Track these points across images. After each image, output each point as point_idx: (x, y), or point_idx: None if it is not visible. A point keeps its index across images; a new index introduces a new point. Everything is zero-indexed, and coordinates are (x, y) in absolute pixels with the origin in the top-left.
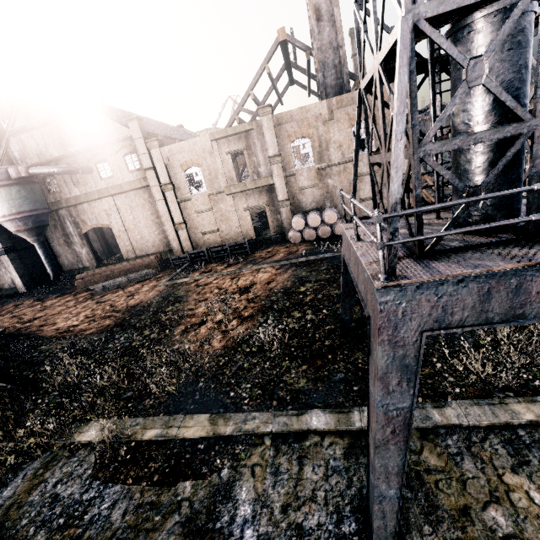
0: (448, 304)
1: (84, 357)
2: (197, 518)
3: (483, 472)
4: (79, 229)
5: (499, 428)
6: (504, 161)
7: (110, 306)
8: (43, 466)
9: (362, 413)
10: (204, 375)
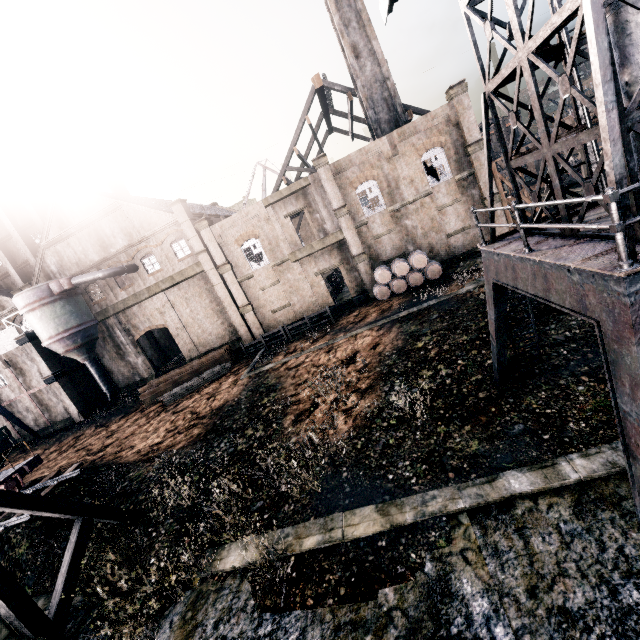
0: None
1: (186, 474)
2: (421, 627)
3: None
4: (131, 337)
5: None
6: None
7: (192, 414)
8: (189, 607)
9: (572, 463)
10: (344, 464)
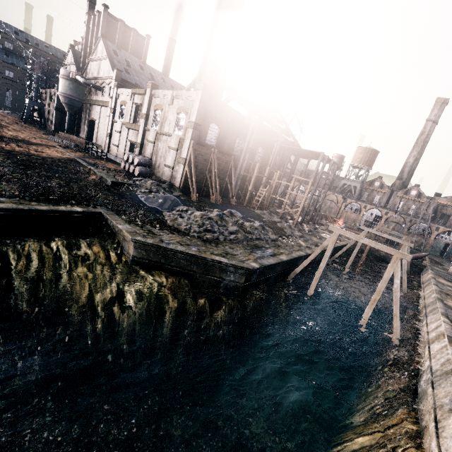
0: None
1: None
2: None
3: None
4: (89, 117)
5: None
6: None
7: (29, 138)
8: None
9: None
10: None
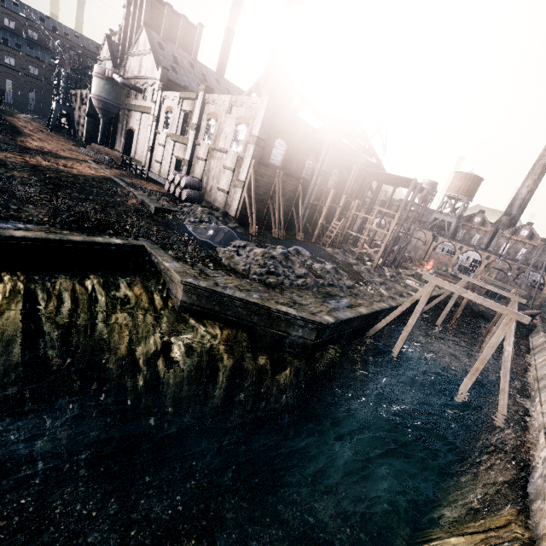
0: None
1: None
2: None
3: None
4: (126, 126)
5: None
6: None
7: (56, 150)
8: None
9: None
10: None
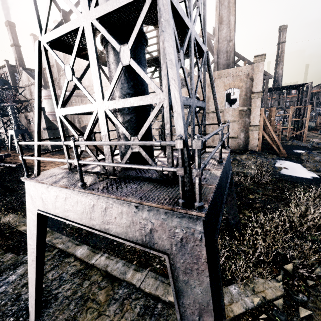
0: (45, 198)
1: None
2: None
3: (114, 316)
4: (80, 124)
5: (152, 297)
6: (89, 125)
7: None
8: None
9: (101, 257)
10: None
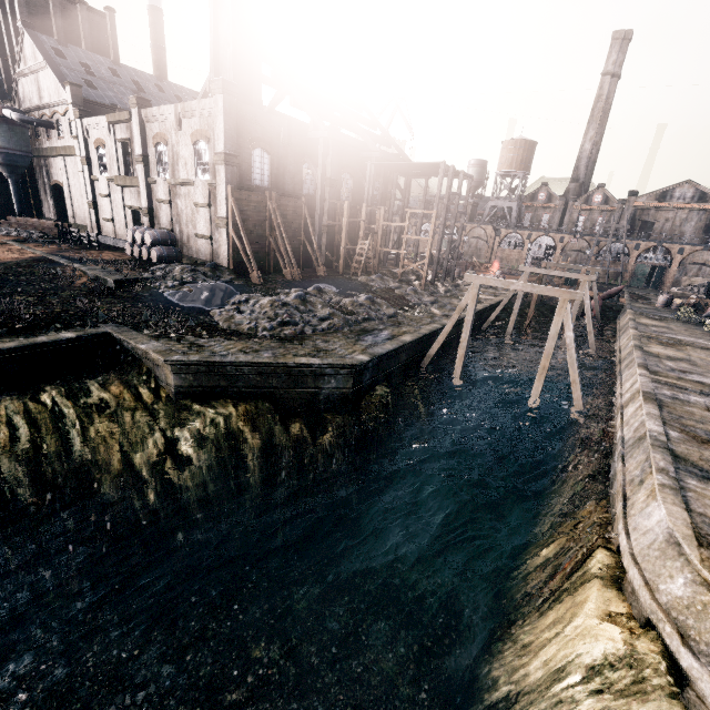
0: None
1: None
2: None
3: None
4: (49, 181)
5: None
6: None
7: None
8: None
9: None
10: None
